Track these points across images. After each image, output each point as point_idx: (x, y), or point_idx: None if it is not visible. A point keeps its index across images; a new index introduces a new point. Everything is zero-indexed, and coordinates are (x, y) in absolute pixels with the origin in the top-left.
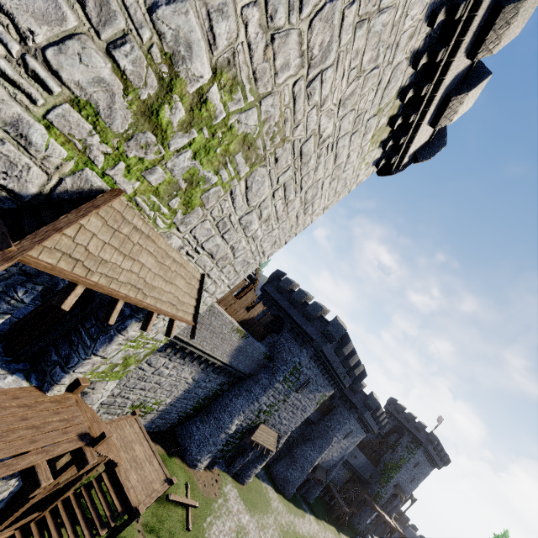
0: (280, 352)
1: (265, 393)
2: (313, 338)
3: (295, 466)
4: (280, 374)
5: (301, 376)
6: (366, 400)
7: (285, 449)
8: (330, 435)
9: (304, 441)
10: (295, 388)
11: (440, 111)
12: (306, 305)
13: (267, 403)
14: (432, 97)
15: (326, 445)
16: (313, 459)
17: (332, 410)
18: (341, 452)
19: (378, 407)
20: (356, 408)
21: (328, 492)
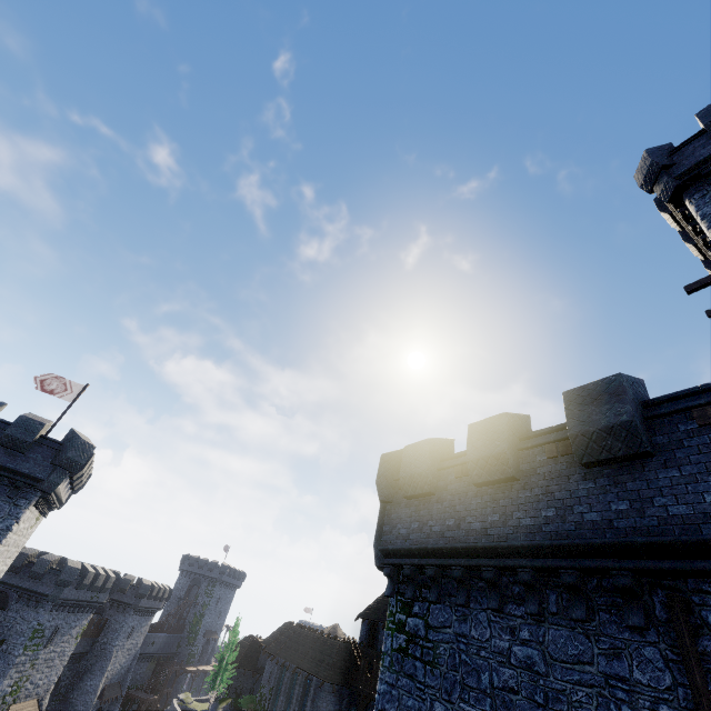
0: (12, 628)
1: (6, 677)
2: (47, 594)
3: (76, 710)
4: (19, 648)
5: (46, 632)
6: (137, 592)
7: (58, 705)
8: (110, 649)
9: (81, 678)
10: (43, 646)
11: (72, 489)
12: (31, 565)
13: (12, 683)
14: (61, 499)
15: (108, 662)
16: (96, 686)
17: (106, 625)
18: (131, 653)
19: (153, 588)
20: (129, 605)
21: (132, 700)
